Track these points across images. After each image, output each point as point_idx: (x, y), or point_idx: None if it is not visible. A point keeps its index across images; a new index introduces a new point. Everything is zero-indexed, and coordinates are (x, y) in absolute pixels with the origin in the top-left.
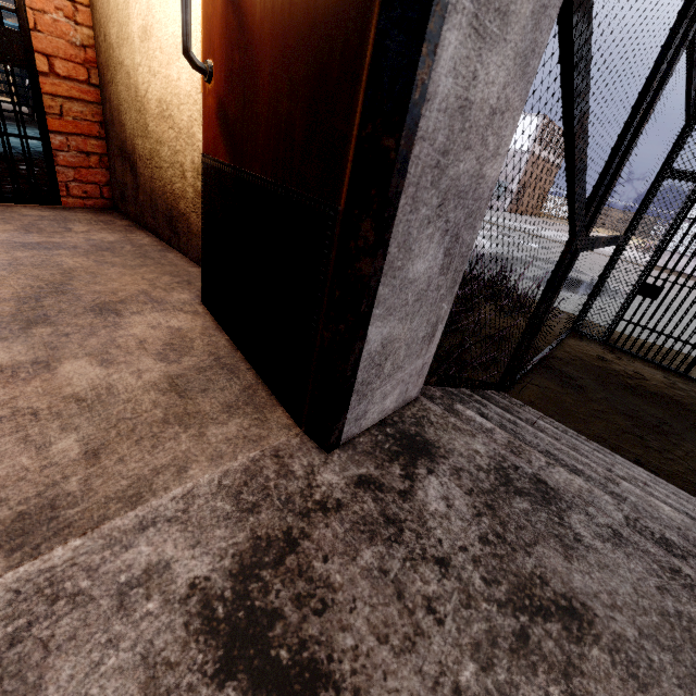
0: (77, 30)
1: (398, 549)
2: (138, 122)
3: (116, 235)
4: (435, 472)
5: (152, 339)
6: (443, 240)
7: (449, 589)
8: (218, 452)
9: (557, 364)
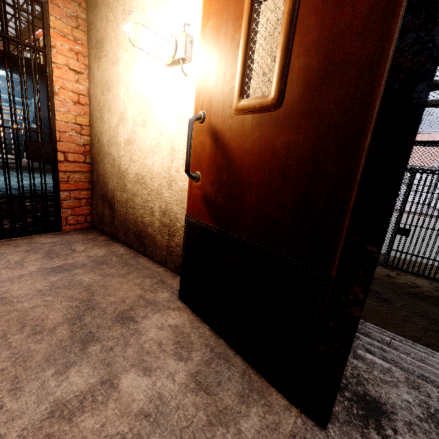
0: (81, 138)
1: None
2: (119, 183)
3: (103, 249)
4: (398, 430)
5: (165, 340)
6: None
7: None
8: None
9: None
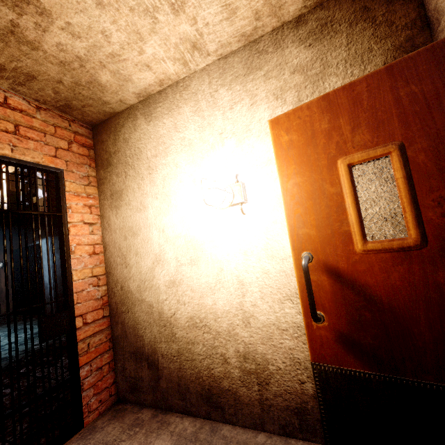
0: (99, 290)
1: None
2: (162, 332)
3: (164, 436)
4: None
5: None
6: None
7: None
8: None
9: None
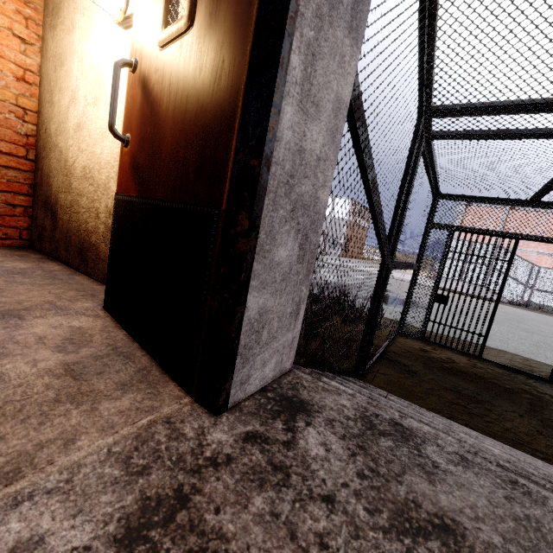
0: (24, 126)
1: (287, 492)
2: (64, 182)
3: (29, 264)
4: (312, 424)
5: (52, 336)
6: (297, 237)
7: (338, 523)
8: (109, 423)
9: (393, 356)
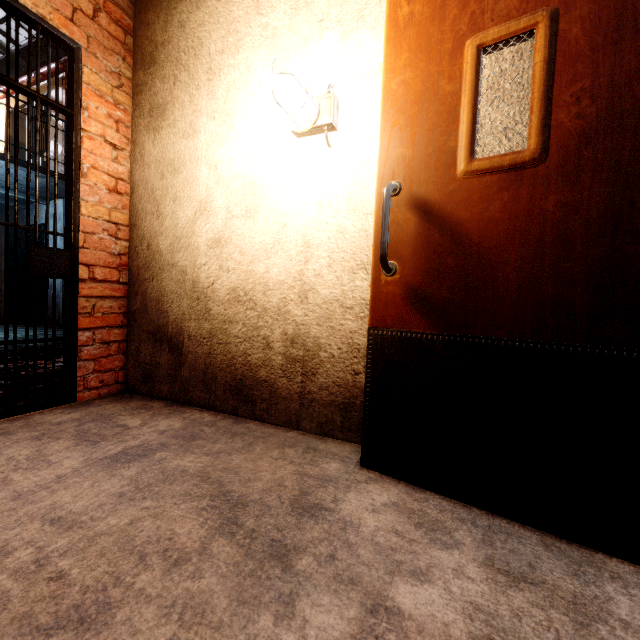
0: (116, 244)
1: None
2: (193, 308)
3: (175, 419)
4: None
5: (399, 526)
6: None
7: None
8: None
9: None
